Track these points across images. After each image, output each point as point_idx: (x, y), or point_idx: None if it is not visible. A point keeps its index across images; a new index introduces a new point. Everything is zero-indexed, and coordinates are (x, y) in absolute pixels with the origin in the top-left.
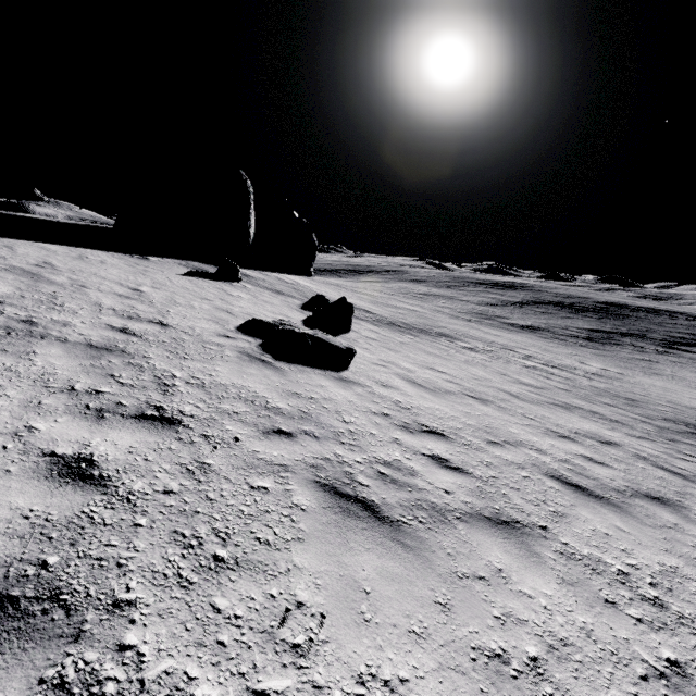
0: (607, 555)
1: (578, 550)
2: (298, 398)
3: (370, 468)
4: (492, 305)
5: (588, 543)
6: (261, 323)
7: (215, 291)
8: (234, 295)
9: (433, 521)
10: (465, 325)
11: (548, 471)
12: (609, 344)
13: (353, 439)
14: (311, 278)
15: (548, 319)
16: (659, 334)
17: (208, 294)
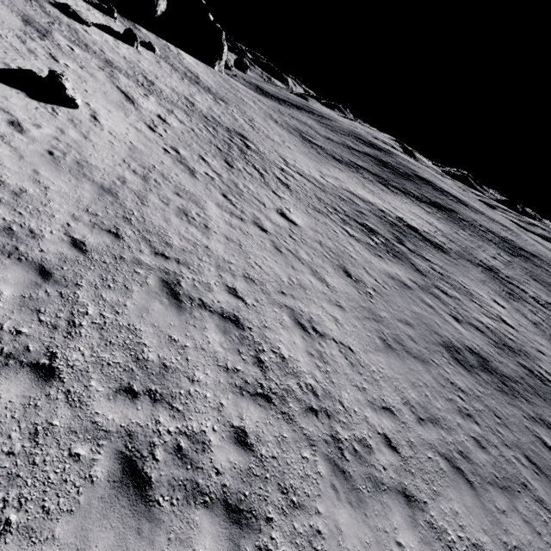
0: (56, 29)
1: (49, 24)
2: (35, 0)
3: (25, 2)
4: (329, 139)
5: (56, 29)
6: (66, 4)
7: (81, 5)
8: (91, 12)
9: (23, 4)
10: (262, 117)
11: (88, 45)
12: (343, 164)
13: (33, 4)
14: (209, 67)
15: (346, 154)
16: (401, 186)
17: (73, 1)
